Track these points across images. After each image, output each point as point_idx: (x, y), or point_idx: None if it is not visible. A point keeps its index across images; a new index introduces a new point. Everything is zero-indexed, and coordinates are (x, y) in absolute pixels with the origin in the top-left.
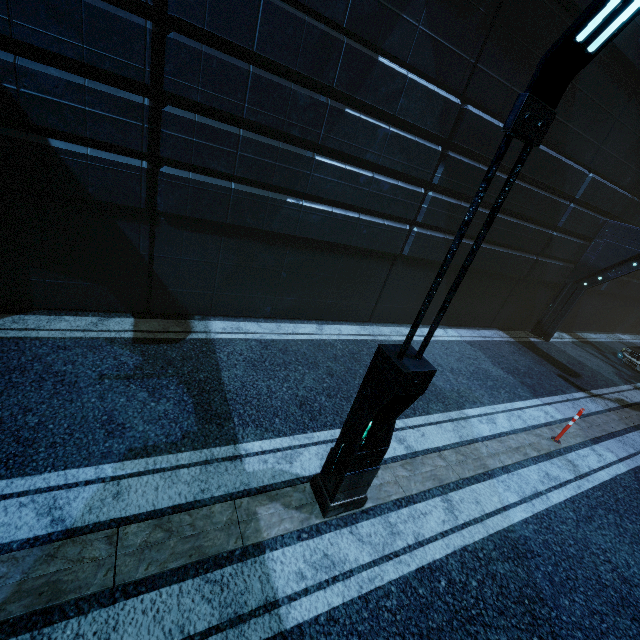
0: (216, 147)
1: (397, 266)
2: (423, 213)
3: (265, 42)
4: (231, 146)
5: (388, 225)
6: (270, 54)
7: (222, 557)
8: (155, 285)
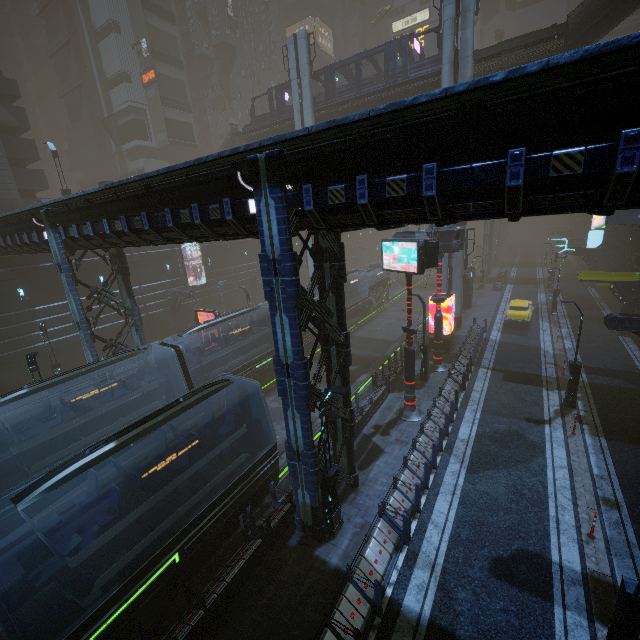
0: (1, 347)
1: None
2: None
3: (2, 323)
4: (5, 345)
5: (71, 336)
6: (5, 324)
7: (41, 407)
8: (0, 387)
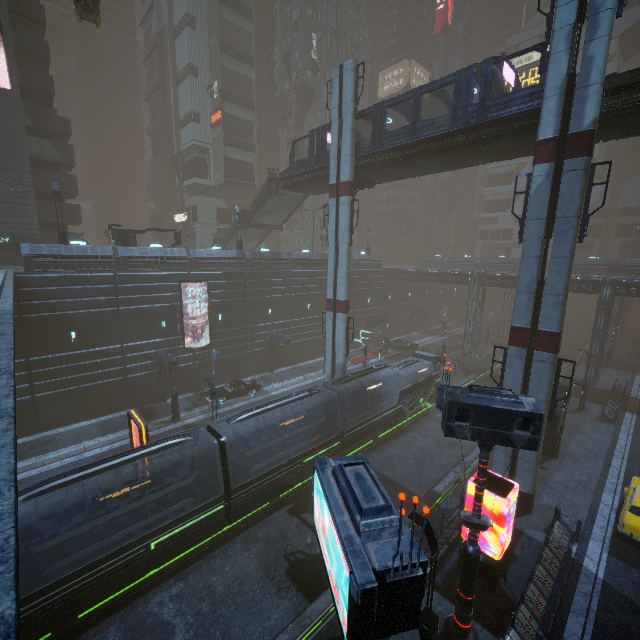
0: None
1: (39, 408)
2: (35, 390)
3: None
4: None
5: (18, 400)
6: None
7: None
8: None
